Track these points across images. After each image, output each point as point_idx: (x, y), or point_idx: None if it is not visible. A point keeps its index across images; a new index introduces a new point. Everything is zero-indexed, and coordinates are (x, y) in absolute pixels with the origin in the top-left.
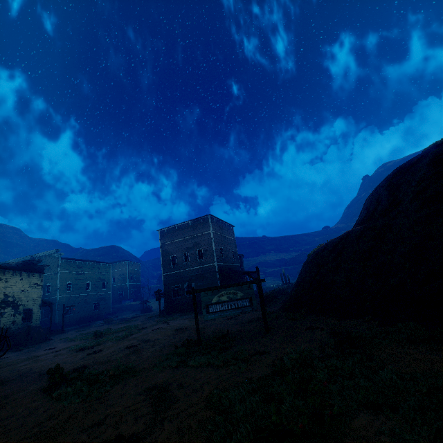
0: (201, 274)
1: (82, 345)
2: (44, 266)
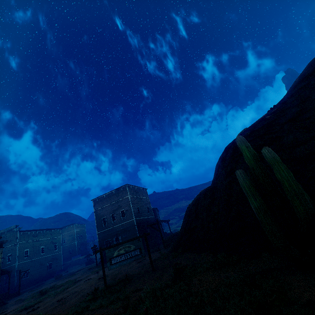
0: (125, 228)
1: (26, 305)
2: (3, 241)
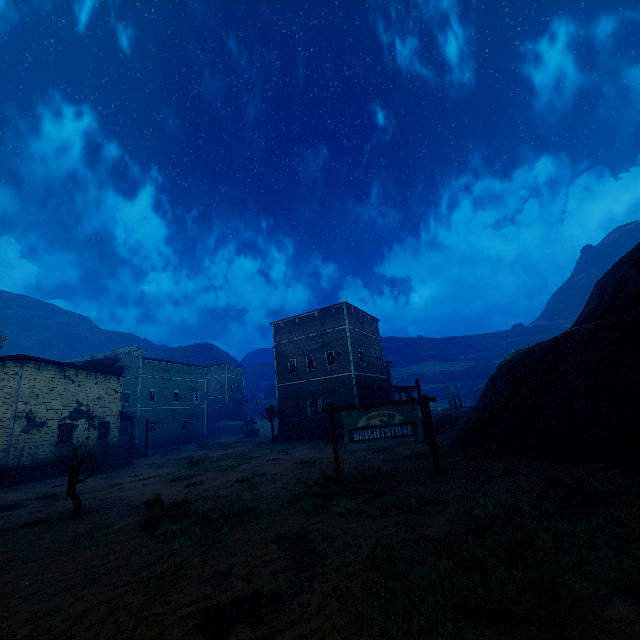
0: (331, 387)
1: (176, 474)
2: (124, 367)
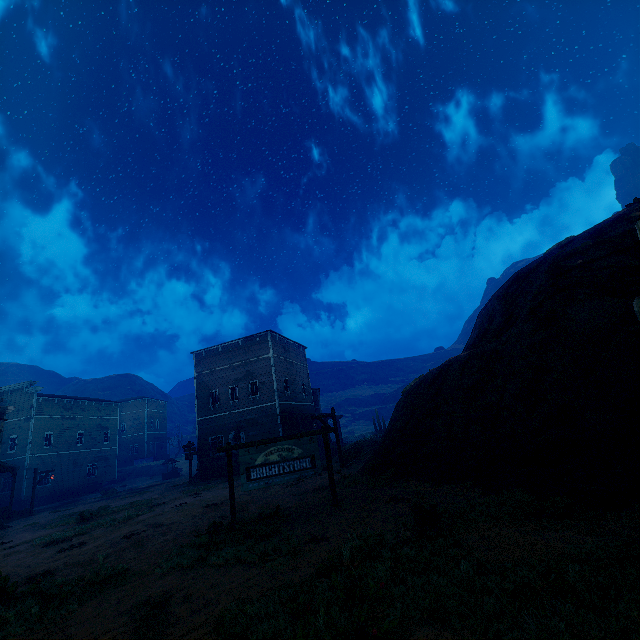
0: (255, 418)
1: (54, 536)
2: (7, 408)
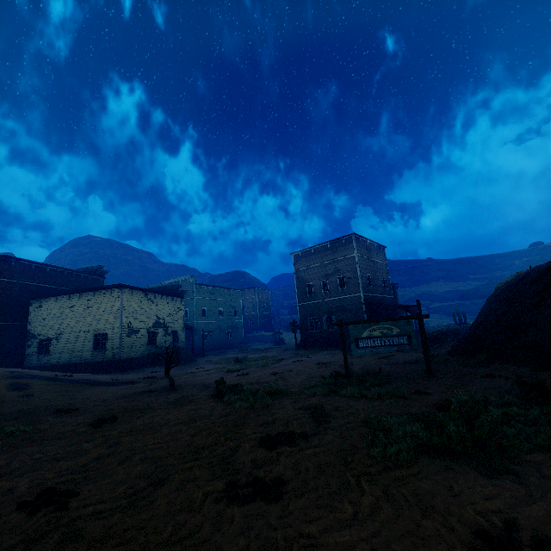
0: (343, 306)
1: (228, 368)
2: (184, 291)
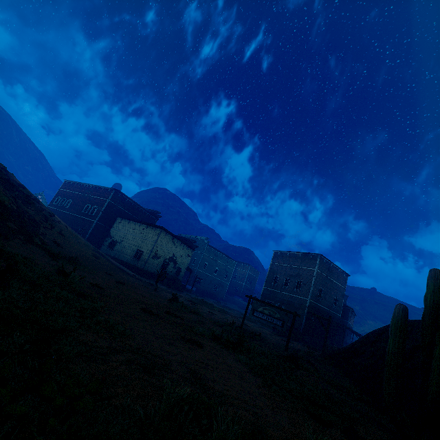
0: (293, 302)
1: (192, 299)
2: (196, 246)
